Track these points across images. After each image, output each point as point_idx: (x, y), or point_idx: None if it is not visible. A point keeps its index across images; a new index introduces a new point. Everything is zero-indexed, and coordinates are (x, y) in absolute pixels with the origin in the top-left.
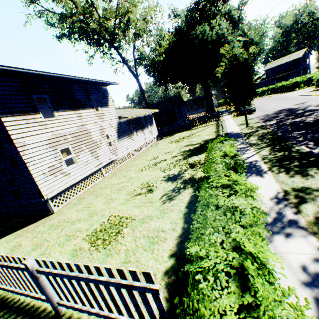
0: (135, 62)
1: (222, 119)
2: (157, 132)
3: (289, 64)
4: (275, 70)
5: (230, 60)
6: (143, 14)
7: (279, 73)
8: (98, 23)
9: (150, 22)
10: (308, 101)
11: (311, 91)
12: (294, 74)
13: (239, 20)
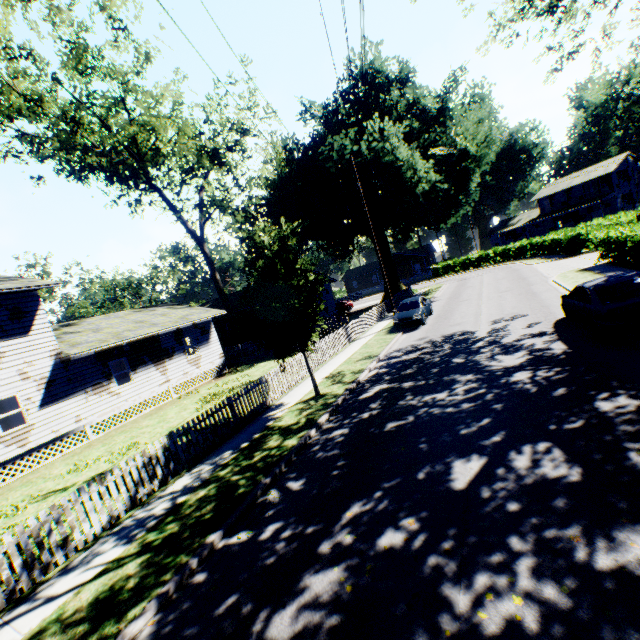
0: (201, 211)
1: (360, 335)
2: (222, 358)
3: (592, 185)
4: (560, 198)
5: (248, 244)
6: (240, 119)
7: (568, 204)
8: (101, 153)
9: (244, 134)
10: (528, 314)
11: (581, 271)
12: (598, 208)
13: (444, 112)
